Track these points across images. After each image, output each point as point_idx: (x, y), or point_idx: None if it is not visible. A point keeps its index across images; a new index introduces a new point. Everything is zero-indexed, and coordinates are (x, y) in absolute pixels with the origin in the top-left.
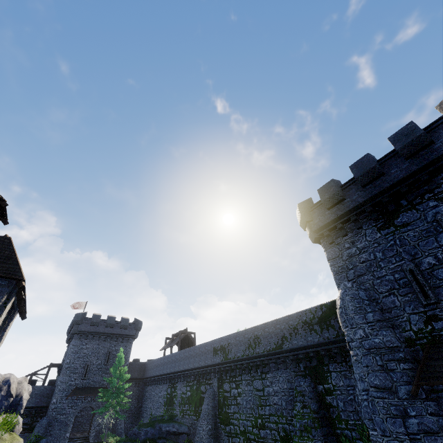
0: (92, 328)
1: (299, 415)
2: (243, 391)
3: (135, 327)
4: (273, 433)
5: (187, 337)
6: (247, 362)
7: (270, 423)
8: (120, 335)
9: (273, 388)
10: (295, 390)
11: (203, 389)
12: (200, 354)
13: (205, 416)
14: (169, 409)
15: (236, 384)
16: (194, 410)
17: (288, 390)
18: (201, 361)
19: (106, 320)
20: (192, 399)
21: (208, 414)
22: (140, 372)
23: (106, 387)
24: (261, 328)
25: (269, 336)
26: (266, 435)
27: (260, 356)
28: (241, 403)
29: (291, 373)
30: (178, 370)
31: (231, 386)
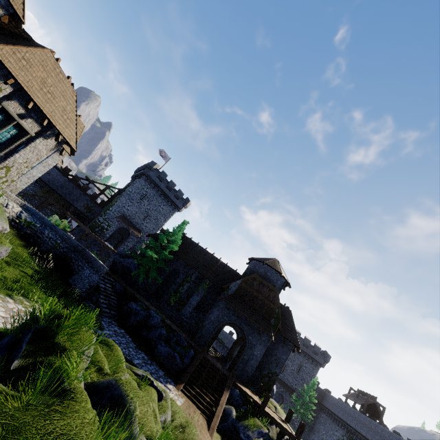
0: None
1: None
2: None
3: (324, 357)
4: None
5: (374, 405)
6: None
7: None
8: (311, 357)
9: None
10: None
11: None
12: None
13: None
14: None
15: None
16: None
17: None
18: None
19: (304, 340)
20: None
21: None
22: (319, 396)
23: (293, 389)
24: None
25: None
26: None
27: None
28: None
29: None
30: (360, 432)
31: None
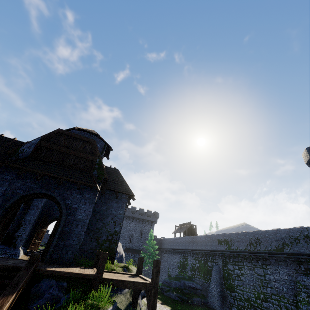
0: (132, 214)
1: (304, 301)
2: (246, 273)
3: (155, 216)
4: (275, 307)
5: (190, 227)
6: (249, 254)
7: (272, 299)
8: (147, 220)
9: (274, 277)
10: (299, 283)
11: (210, 264)
12: (206, 241)
13: (215, 282)
14: (182, 271)
15: (238, 267)
16: (203, 276)
17: (289, 281)
18: (207, 246)
19: (139, 211)
20: (201, 269)
21: (217, 281)
22: (159, 244)
23: (141, 250)
24: (262, 233)
25: (269, 240)
26: (269, 306)
27: (261, 253)
28: (244, 281)
29: (292, 270)
30: (189, 248)
31: (234, 267)
